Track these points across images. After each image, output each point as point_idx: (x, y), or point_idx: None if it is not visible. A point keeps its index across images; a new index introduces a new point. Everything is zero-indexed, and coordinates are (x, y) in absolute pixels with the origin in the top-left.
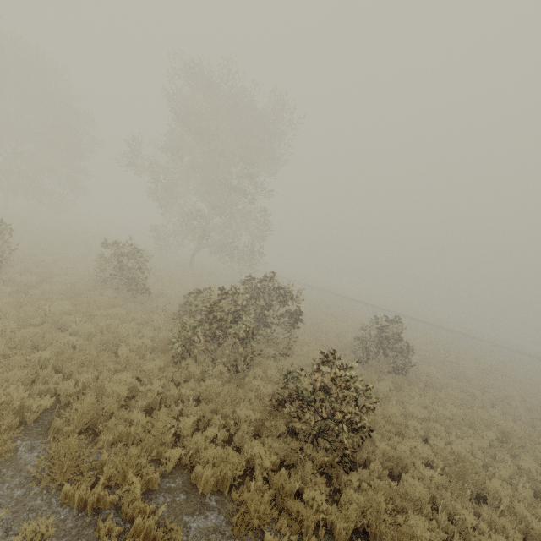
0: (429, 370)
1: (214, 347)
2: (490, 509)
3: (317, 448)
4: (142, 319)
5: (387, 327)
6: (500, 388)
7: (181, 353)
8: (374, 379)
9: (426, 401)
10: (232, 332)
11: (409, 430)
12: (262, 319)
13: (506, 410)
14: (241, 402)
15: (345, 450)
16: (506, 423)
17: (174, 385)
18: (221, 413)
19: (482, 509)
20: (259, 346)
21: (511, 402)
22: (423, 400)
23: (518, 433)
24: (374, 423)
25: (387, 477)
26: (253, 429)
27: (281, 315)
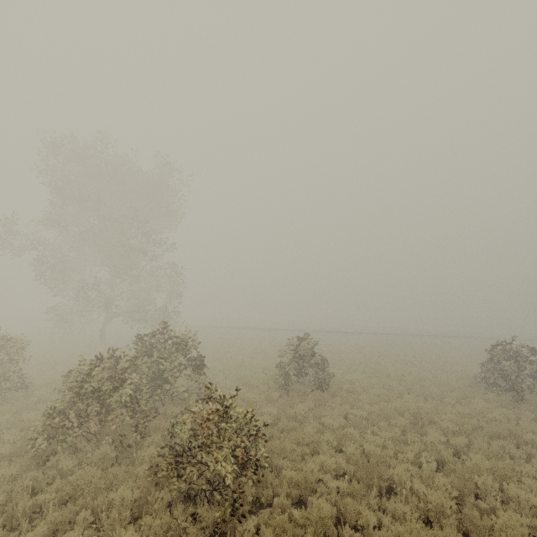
0: (353, 377)
1: (98, 426)
2: (399, 498)
3: (214, 505)
4: (8, 422)
5: (301, 347)
6: (417, 373)
7: (51, 449)
8: (295, 403)
9: (347, 408)
10: (111, 402)
11: (322, 445)
12: (161, 376)
13: (419, 392)
14: (124, 484)
15: (234, 495)
16: (417, 404)
17: (36, 493)
18: (92, 508)
19: (389, 502)
20: (164, 408)
21: (424, 383)
22: (345, 408)
23: (428, 410)
24: (284, 451)
25: (294, 507)
26: (136, 513)
27: (179, 366)
